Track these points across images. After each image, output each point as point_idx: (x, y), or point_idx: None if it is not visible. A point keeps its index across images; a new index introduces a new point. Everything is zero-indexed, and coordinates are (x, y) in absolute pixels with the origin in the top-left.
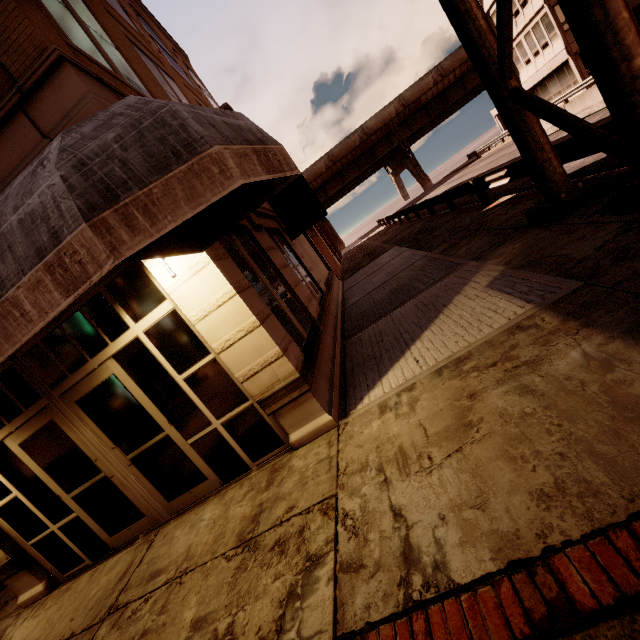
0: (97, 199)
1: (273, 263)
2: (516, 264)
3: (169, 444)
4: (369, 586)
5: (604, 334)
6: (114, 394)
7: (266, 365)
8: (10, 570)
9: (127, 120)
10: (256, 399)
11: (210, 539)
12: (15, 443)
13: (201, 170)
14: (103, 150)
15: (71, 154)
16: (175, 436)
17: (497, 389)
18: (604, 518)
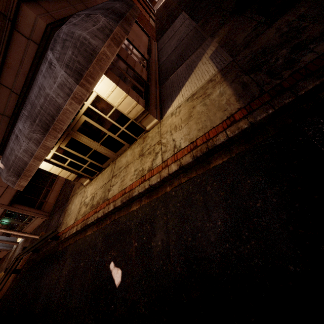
0: (77, 77)
1: (122, 58)
2: (221, 43)
3: (110, 137)
4: (168, 153)
5: (226, 84)
6: (88, 126)
7: (133, 108)
8: (78, 178)
9: (71, 44)
10: (133, 119)
11: (132, 157)
12: (63, 146)
13: (100, 59)
14: (71, 59)
15: (62, 62)
16: (111, 135)
17: (199, 105)
18: (206, 131)
